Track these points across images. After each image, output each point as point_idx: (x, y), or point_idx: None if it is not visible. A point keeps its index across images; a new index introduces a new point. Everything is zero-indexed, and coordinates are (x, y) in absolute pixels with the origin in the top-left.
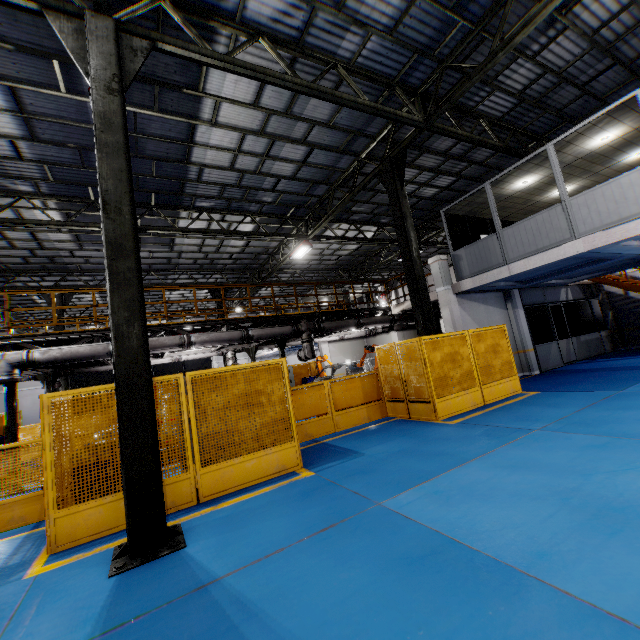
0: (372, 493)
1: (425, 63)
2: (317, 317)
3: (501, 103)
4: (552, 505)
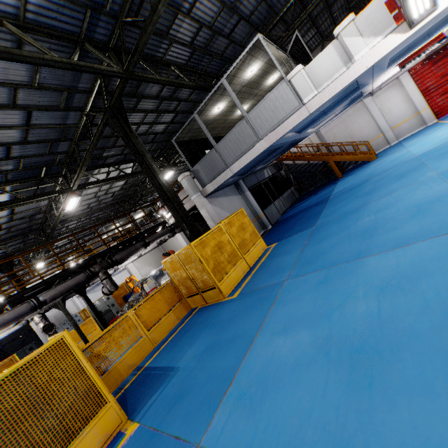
0: (191, 429)
1: (102, 20)
2: (107, 253)
3: (181, 53)
4: (322, 367)
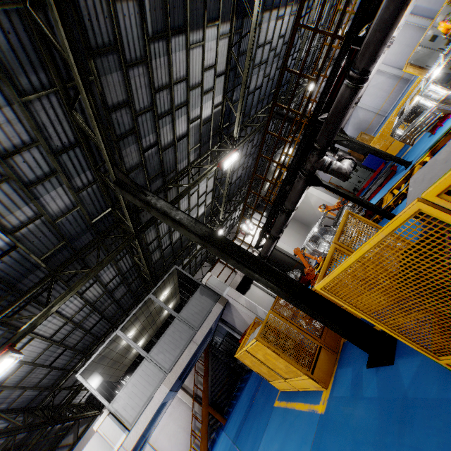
0: None
1: None
2: None
3: None
4: None
